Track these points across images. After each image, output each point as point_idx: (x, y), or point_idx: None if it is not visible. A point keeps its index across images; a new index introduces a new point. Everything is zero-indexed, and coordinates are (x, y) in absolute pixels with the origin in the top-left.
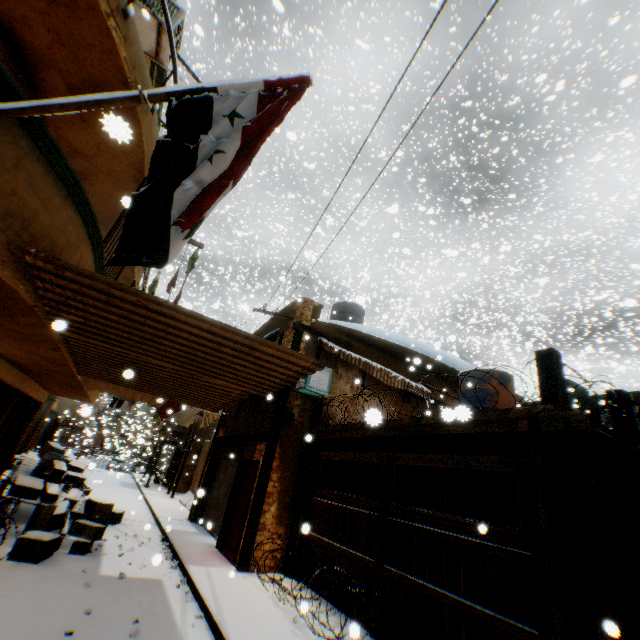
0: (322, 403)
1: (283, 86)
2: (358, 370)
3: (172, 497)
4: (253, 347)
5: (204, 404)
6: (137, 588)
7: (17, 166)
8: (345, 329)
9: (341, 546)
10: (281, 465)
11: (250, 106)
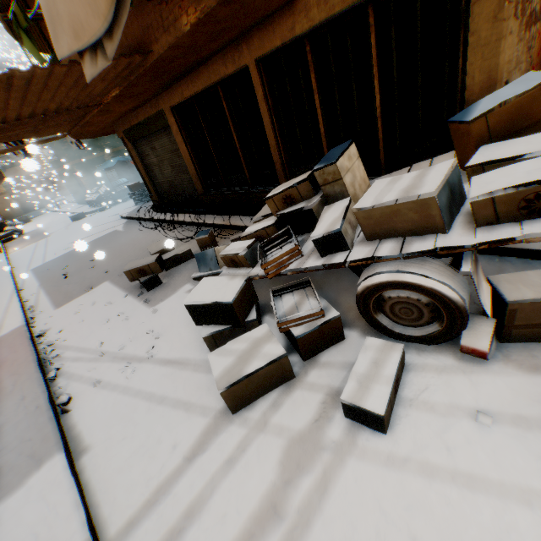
0: None
1: None
2: None
3: None
4: None
5: None
6: (75, 289)
7: None
8: None
9: None
10: None
11: None
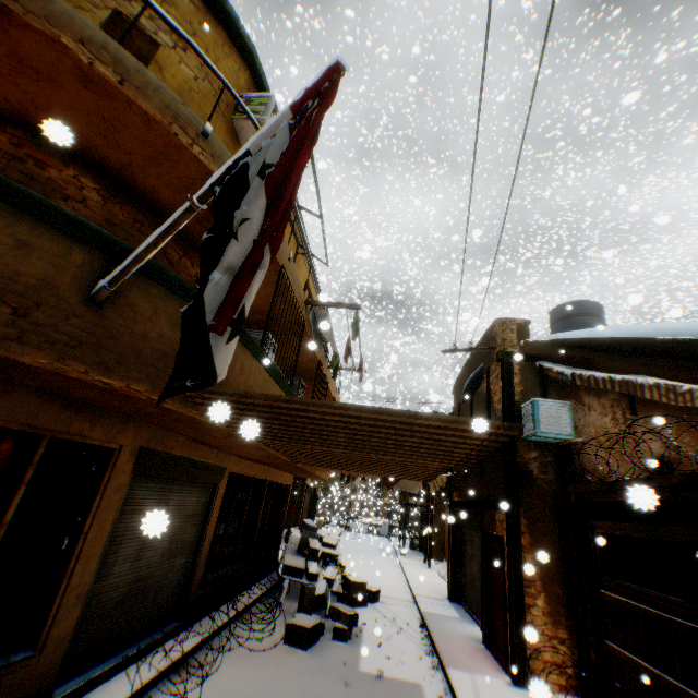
0: (569, 450)
1: (311, 96)
2: (615, 392)
3: (429, 567)
4: (409, 422)
5: (412, 476)
6: (395, 694)
7: (155, 313)
8: (573, 341)
9: (669, 679)
10: (534, 541)
11: (282, 146)
